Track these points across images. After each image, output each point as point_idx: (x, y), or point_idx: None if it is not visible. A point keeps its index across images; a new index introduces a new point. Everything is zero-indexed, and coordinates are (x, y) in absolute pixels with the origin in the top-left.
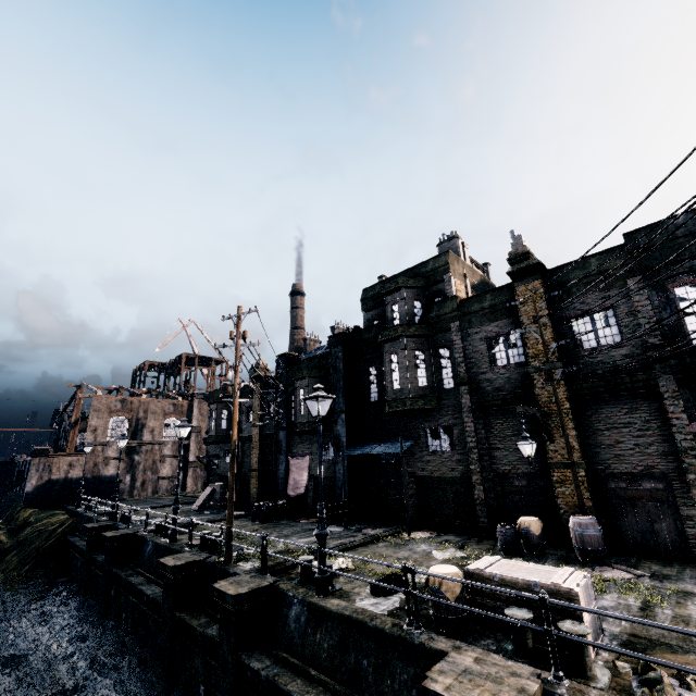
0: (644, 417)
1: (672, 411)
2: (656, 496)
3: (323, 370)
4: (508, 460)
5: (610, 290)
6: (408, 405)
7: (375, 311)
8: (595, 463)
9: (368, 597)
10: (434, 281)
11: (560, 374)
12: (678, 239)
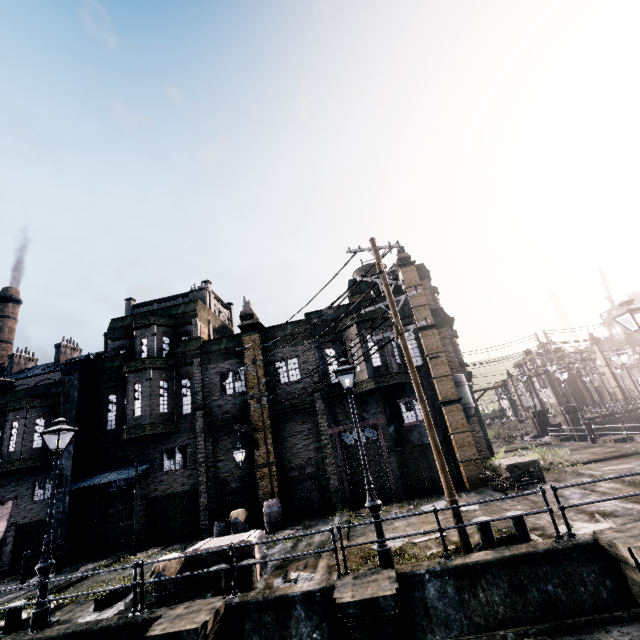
0: (309, 426)
1: (321, 422)
2: (312, 476)
3: (51, 399)
4: (228, 468)
5: (297, 346)
6: (148, 430)
7: (123, 341)
8: (283, 461)
9: (91, 614)
10: (183, 322)
11: (266, 400)
12: (328, 322)
